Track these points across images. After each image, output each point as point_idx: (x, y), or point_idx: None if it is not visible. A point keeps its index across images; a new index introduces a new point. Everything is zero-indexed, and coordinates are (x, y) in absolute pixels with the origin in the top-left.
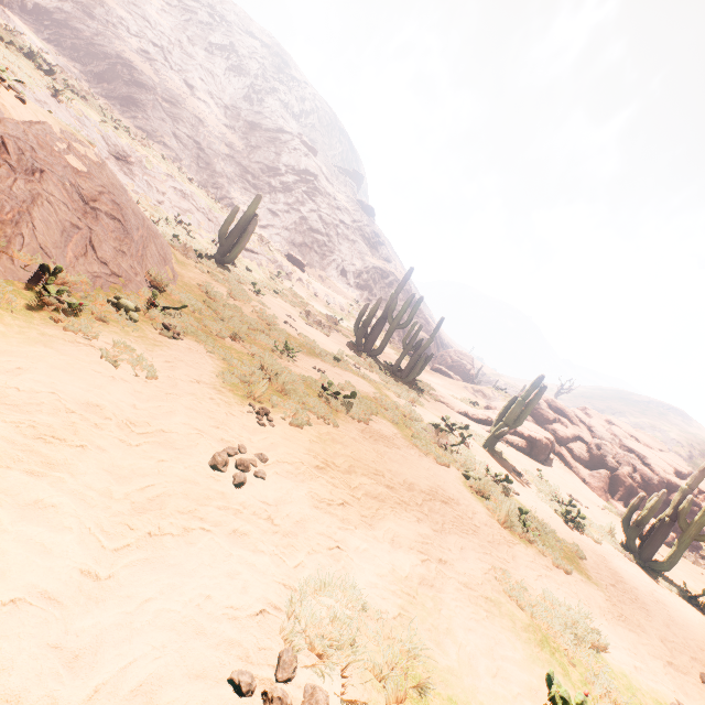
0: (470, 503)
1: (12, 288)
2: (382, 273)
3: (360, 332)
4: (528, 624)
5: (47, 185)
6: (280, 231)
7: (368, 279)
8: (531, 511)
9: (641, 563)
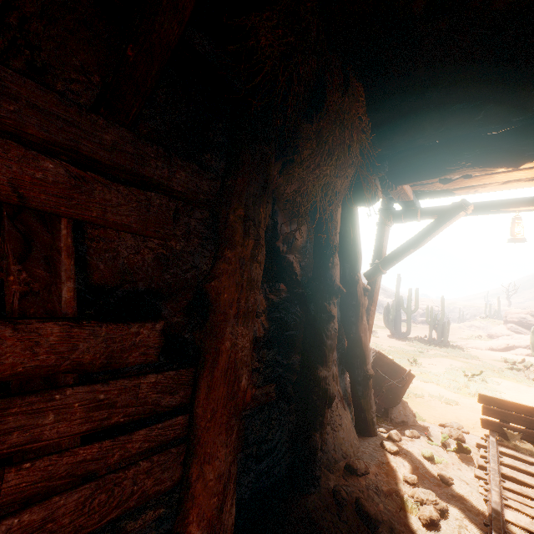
0: None
1: None
2: None
3: (390, 325)
4: None
5: None
6: None
7: None
8: None
9: None
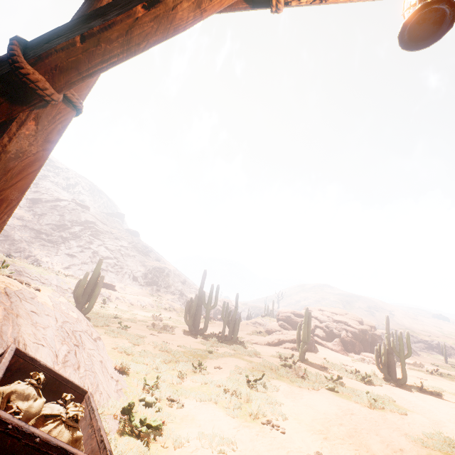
0: (352, 405)
1: (138, 441)
2: (160, 270)
3: (190, 321)
4: (444, 454)
5: (86, 344)
6: (80, 267)
7: (152, 277)
8: (357, 389)
9: (397, 384)
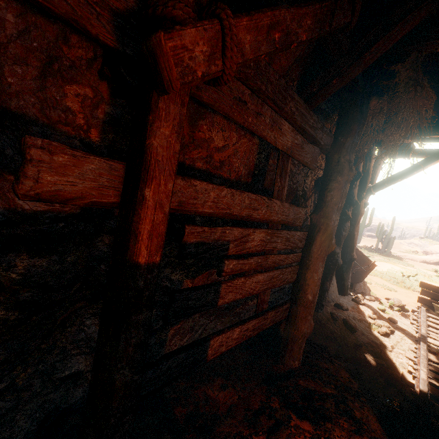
0: None
1: None
2: None
3: None
4: None
5: None
6: None
7: None
8: None
9: None
